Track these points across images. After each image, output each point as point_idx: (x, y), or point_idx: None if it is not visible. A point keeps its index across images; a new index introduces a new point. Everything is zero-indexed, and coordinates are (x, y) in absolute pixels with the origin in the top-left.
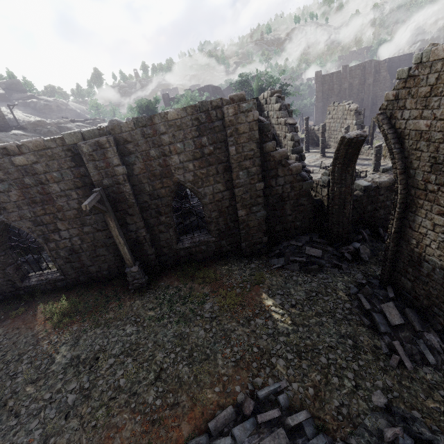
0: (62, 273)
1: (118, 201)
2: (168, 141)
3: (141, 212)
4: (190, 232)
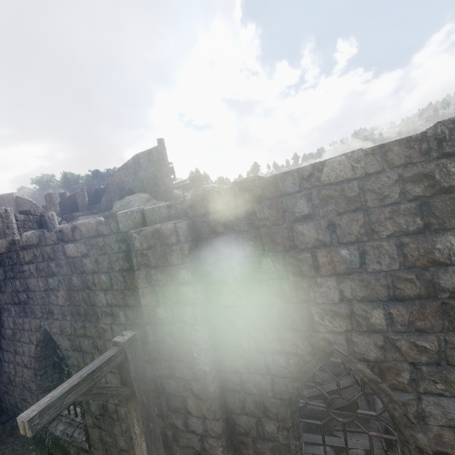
0: (87, 440)
1: (178, 357)
2: (312, 238)
3: (221, 392)
4: (336, 431)
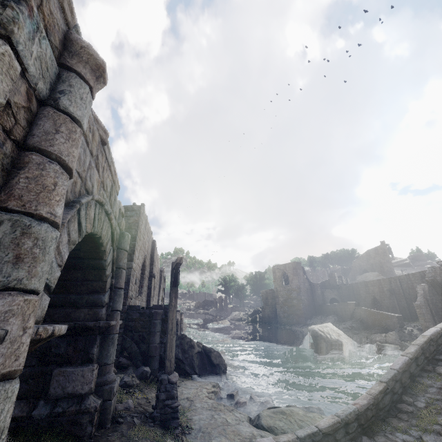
0: None
1: (399, 294)
2: (413, 280)
3: (405, 299)
4: None
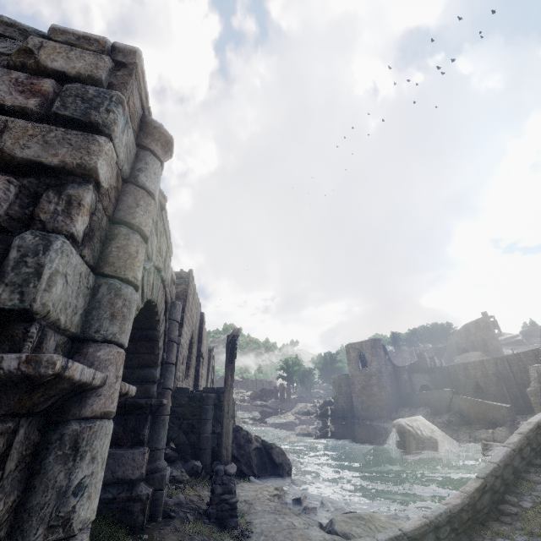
0: None
1: (508, 379)
2: (525, 360)
3: (517, 385)
4: None
